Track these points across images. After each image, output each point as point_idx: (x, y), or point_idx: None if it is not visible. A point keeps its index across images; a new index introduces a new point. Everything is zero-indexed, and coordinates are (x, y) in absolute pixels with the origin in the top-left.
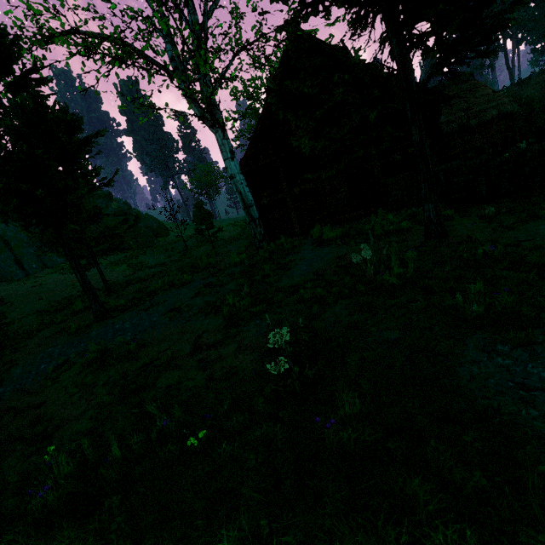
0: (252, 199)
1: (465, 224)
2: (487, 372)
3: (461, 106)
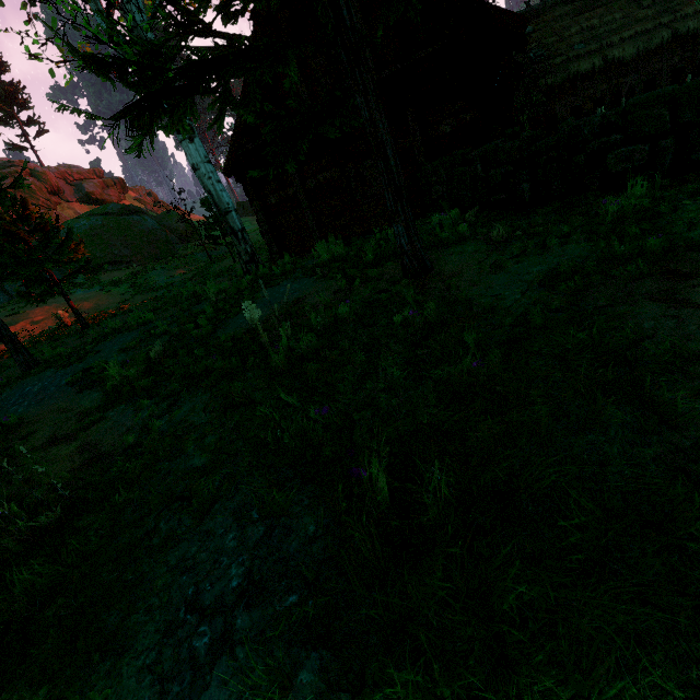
0: (229, 202)
1: (465, 253)
2: (197, 559)
3: (615, 24)
